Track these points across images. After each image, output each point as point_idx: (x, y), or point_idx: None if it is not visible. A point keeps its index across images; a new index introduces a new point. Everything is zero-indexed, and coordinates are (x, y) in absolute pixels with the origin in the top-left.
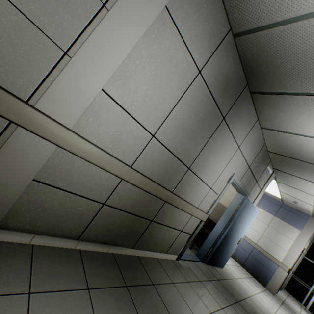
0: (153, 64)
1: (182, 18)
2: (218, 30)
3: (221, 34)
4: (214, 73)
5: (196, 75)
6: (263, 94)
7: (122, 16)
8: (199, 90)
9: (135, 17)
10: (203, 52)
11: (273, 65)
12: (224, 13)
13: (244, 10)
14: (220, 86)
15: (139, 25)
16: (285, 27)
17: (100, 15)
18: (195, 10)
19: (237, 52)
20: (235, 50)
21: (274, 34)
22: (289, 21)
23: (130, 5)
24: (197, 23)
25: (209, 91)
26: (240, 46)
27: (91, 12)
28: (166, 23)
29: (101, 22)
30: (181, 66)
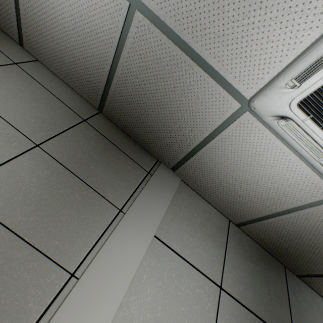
0: (151, 317)
1: (175, 237)
2: (217, 227)
3: (222, 229)
4: (238, 277)
5: (217, 296)
6: (317, 276)
7: (98, 276)
8: (233, 316)
9: (116, 268)
10: (214, 259)
11: (305, 246)
12: (216, 210)
13: (235, 207)
14: (256, 289)
15: (122, 275)
16: (292, 214)
17: (64, 290)
18: (186, 222)
19: (248, 237)
20: (246, 236)
21: (283, 220)
22: (291, 209)
23: (109, 257)
24: (194, 232)
25: (246, 307)
26: (250, 232)
27: (50, 293)
28: (158, 252)
29: (63, 302)
30: (193, 294)
